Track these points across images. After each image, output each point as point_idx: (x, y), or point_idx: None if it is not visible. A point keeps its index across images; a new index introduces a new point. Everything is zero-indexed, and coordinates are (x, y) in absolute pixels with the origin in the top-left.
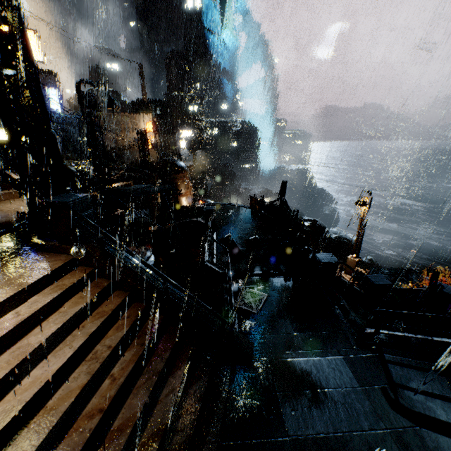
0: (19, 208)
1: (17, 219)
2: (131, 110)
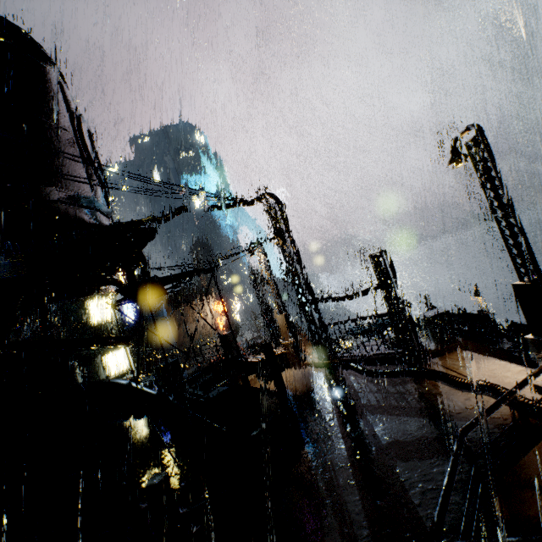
0: (296, 378)
1: (329, 375)
2: (200, 299)
